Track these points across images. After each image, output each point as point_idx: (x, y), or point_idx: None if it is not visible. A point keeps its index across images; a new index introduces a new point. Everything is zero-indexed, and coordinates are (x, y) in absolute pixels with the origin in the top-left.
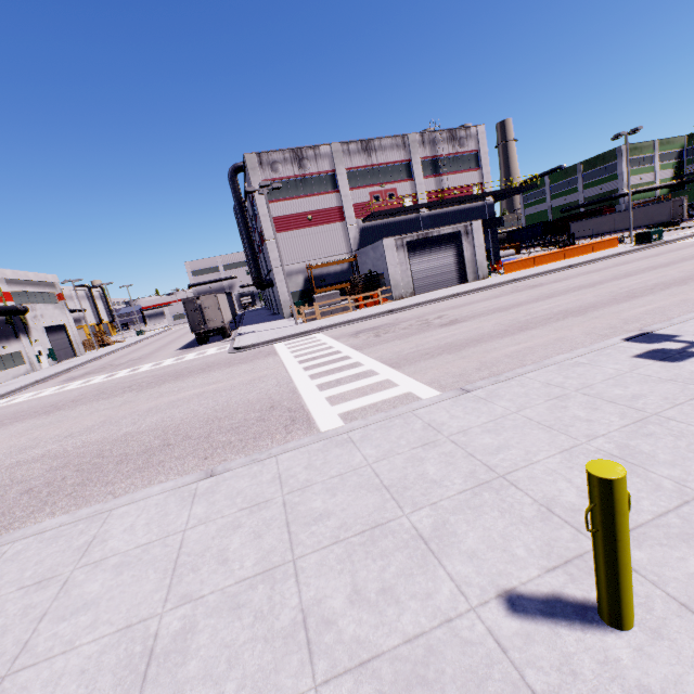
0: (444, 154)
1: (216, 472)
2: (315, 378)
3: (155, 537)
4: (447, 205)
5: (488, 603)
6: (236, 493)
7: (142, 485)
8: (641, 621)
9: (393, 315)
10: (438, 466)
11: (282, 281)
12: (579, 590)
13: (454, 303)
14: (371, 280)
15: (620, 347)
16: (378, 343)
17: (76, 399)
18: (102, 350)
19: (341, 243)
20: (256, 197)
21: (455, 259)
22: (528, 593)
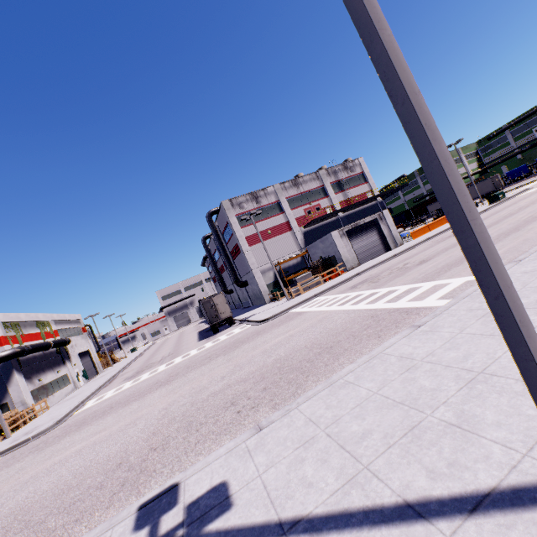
0: (343, 178)
1: (419, 324)
2: (374, 303)
3: (445, 340)
4: (354, 207)
5: None
6: (458, 320)
7: (358, 355)
8: None
9: (361, 275)
10: None
11: (260, 277)
12: None
13: (401, 258)
14: (326, 261)
15: None
16: (385, 282)
17: (172, 375)
18: (118, 364)
19: (292, 244)
20: (233, 226)
21: (378, 236)
22: None
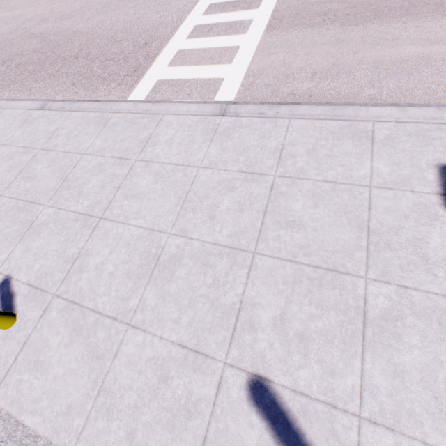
0: None
1: (45, 107)
2: (205, 14)
3: None
4: None
5: (1, 275)
6: (34, 133)
7: (41, 91)
8: (10, 331)
9: None
10: (97, 184)
11: None
12: (20, 301)
13: None
14: None
15: None
16: None
17: None
18: None
19: None
20: None
21: None
22: (12, 285)
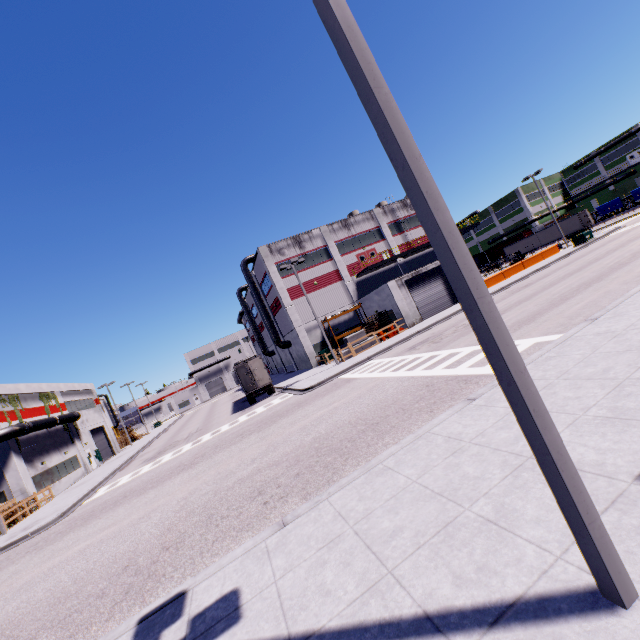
0: (402, 217)
1: (474, 397)
2: (432, 368)
3: (498, 417)
4: (415, 252)
5: None
6: None
7: (405, 434)
8: None
9: (423, 333)
10: None
11: (304, 337)
12: None
13: None
14: (383, 317)
15: None
16: (447, 343)
17: (197, 456)
18: (139, 442)
19: (343, 297)
20: (272, 277)
21: (444, 286)
22: None
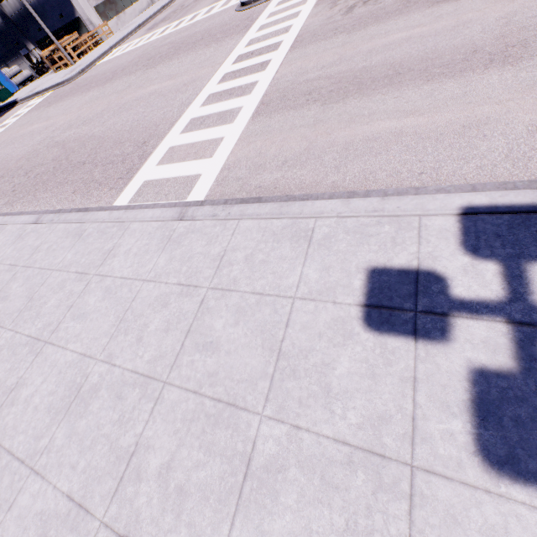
0: None
1: (39, 221)
2: (203, 105)
3: None
4: None
5: None
6: (22, 249)
7: (46, 202)
8: None
9: None
10: (54, 303)
11: None
12: None
13: None
14: None
15: (415, 230)
16: (323, 35)
17: (125, 67)
18: None
19: None
20: None
21: None
22: None
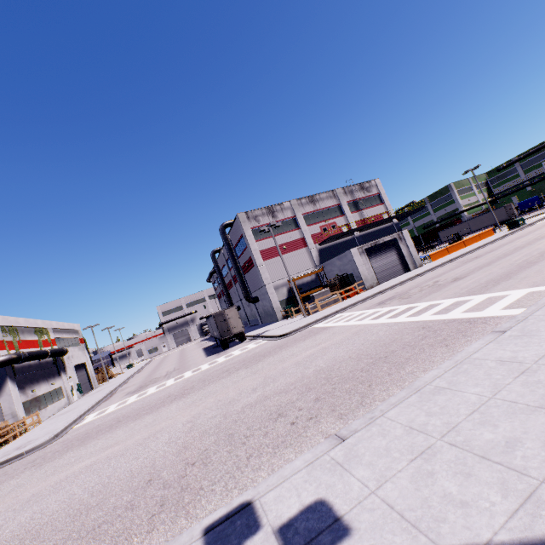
0: (359, 198)
1: (503, 330)
2: (418, 315)
3: None
4: (370, 227)
5: None
6: None
7: (429, 363)
8: None
9: (384, 293)
10: None
11: (273, 293)
12: None
13: (427, 277)
14: (344, 279)
15: None
16: (420, 298)
17: (186, 388)
18: (115, 380)
19: (307, 261)
20: (248, 239)
21: (397, 256)
22: None
